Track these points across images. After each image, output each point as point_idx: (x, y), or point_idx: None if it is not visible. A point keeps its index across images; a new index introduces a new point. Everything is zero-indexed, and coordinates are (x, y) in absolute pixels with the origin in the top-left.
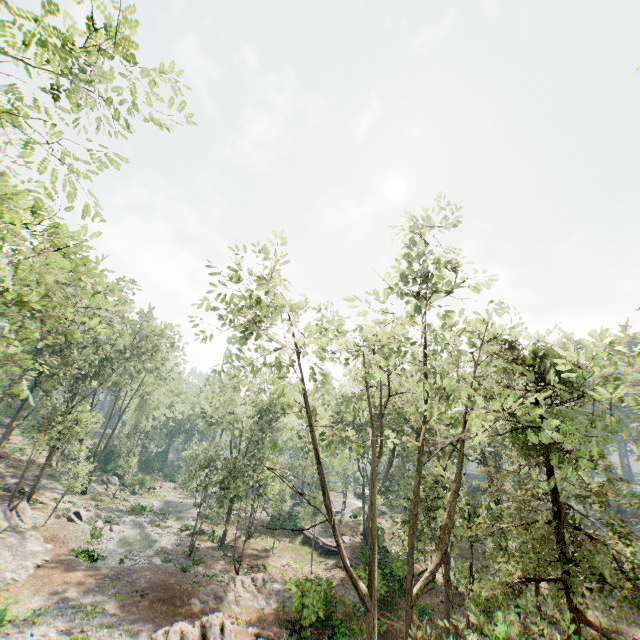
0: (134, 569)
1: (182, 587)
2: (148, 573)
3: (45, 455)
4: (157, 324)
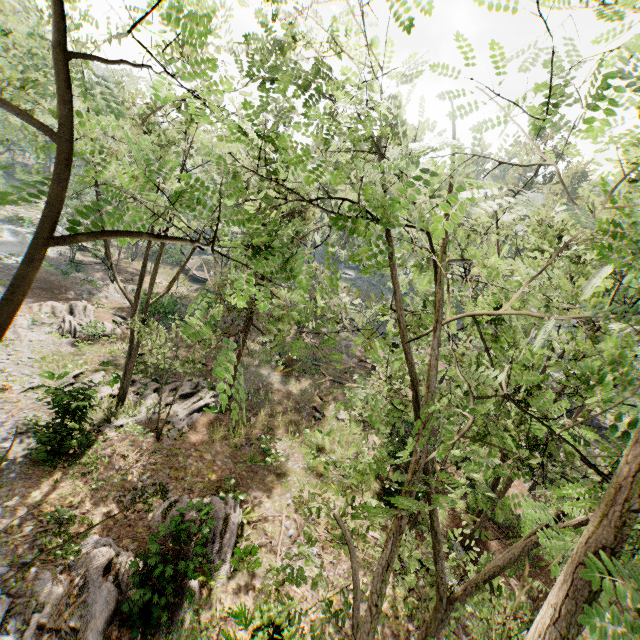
0: (16, 267)
1: (61, 284)
2: None
3: None
4: None
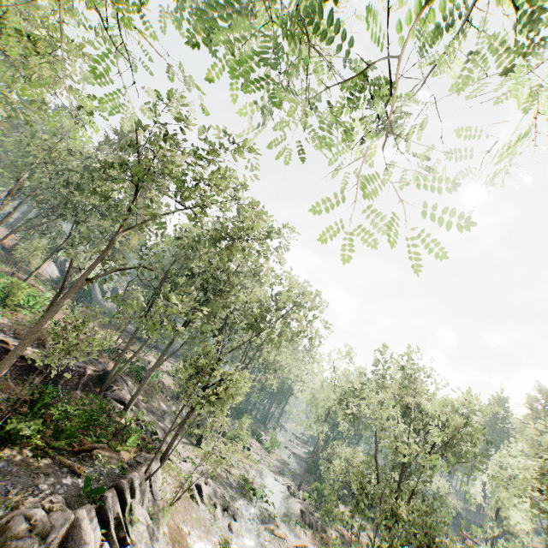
0: None
1: None
2: None
3: (170, 384)
4: (296, 281)
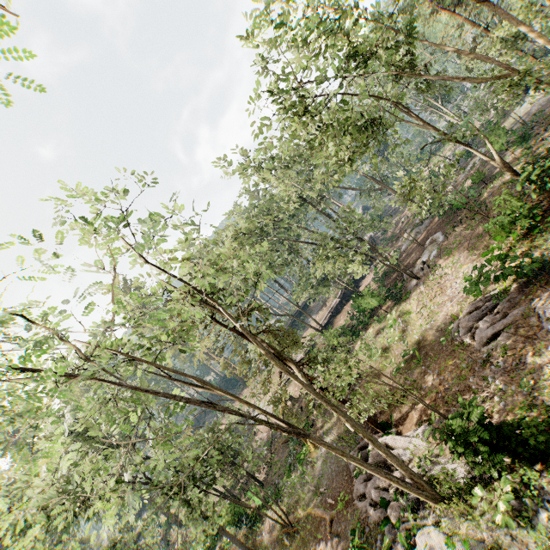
0: None
1: None
2: None
3: None
4: None
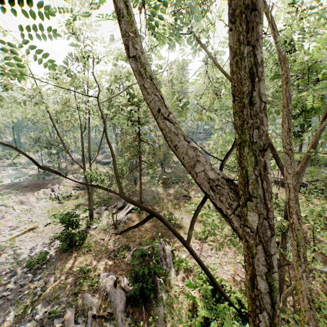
0: (20, 182)
1: (43, 183)
2: (27, 182)
3: None
4: None
